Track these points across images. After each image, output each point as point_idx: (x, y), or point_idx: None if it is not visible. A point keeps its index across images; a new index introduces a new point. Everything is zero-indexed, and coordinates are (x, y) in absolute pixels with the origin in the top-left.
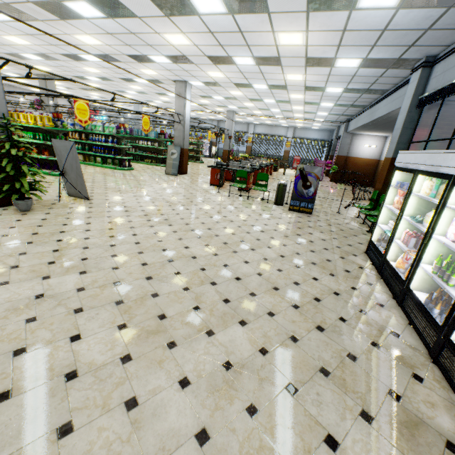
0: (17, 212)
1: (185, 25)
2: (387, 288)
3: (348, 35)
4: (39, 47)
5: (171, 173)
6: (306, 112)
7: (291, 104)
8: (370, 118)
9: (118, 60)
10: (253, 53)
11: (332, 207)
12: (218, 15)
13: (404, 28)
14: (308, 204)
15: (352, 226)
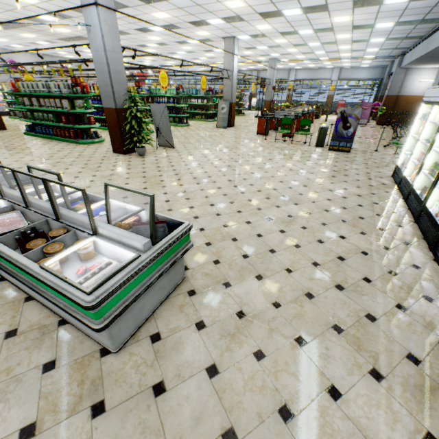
0: (138, 157)
1: None
2: (400, 194)
3: None
4: (120, 27)
5: (221, 126)
6: (354, 51)
7: (337, 44)
8: (424, 50)
9: (179, 27)
10: (301, 5)
11: (371, 146)
12: None
13: None
14: (346, 143)
15: (387, 160)
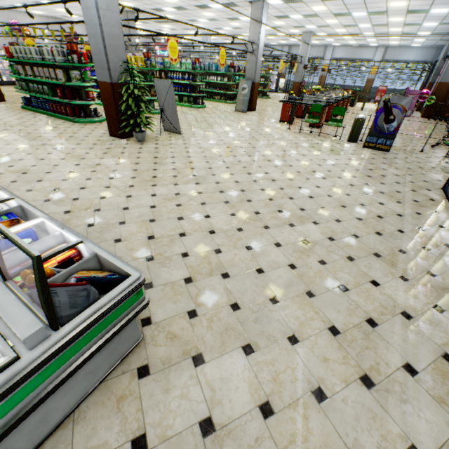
0: (137, 143)
1: None
2: None
3: None
4: None
5: (241, 110)
6: (407, 24)
7: (387, 15)
8: None
9: None
10: None
11: (415, 145)
12: None
13: None
14: (386, 140)
15: (435, 165)
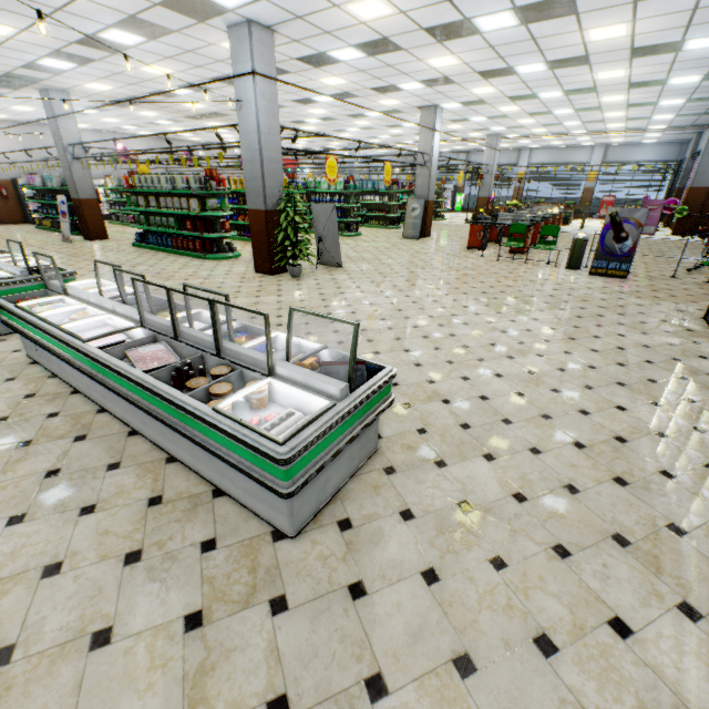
0: (291, 279)
1: (459, 46)
2: None
3: (703, 13)
4: None
5: (411, 236)
6: (631, 119)
7: (601, 110)
8: None
9: (356, 95)
10: (546, 58)
11: (664, 270)
12: (506, 30)
13: None
14: (620, 264)
15: (694, 292)
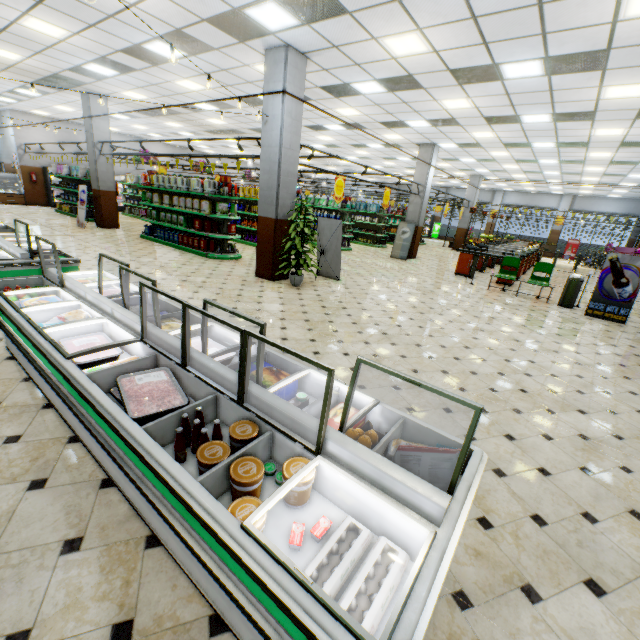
0: (291, 287)
1: (477, 90)
2: None
3: None
4: None
5: (398, 256)
6: (607, 175)
7: (584, 164)
8: None
9: (365, 127)
10: (555, 110)
11: None
12: (528, 78)
13: None
14: (619, 309)
15: None
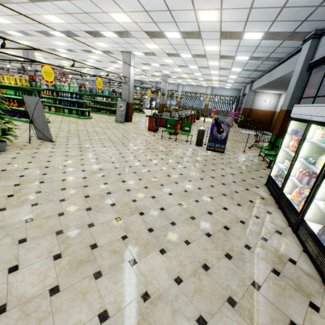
0: None
1: (126, 5)
2: (283, 217)
3: (254, 12)
4: (18, 26)
5: (120, 121)
6: (221, 76)
7: (209, 69)
8: (268, 79)
9: (78, 35)
10: (179, 28)
11: (239, 147)
12: None
13: (299, 5)
14: (221, 145)
15: (255, 162)
